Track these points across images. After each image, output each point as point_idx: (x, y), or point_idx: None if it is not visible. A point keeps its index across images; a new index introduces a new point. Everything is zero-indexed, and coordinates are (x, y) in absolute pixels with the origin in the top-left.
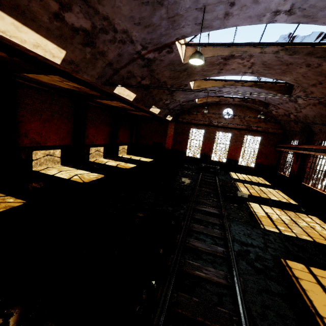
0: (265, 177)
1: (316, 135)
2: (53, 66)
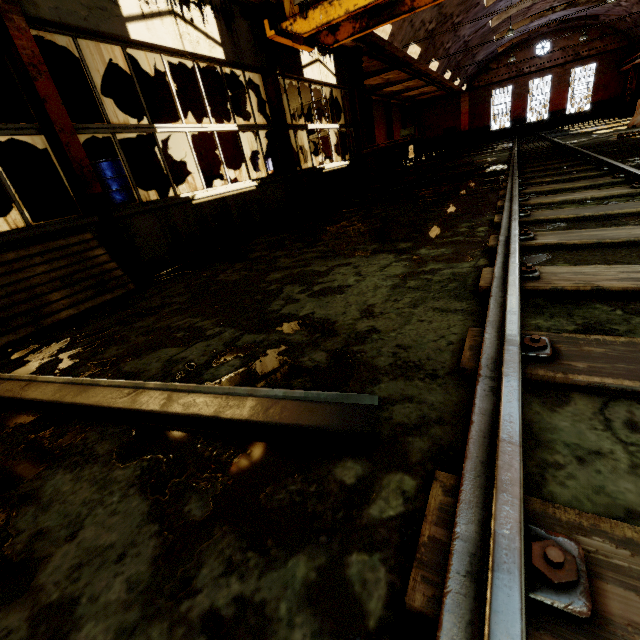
0: (607, 117)
1: None
2: (424, 75)
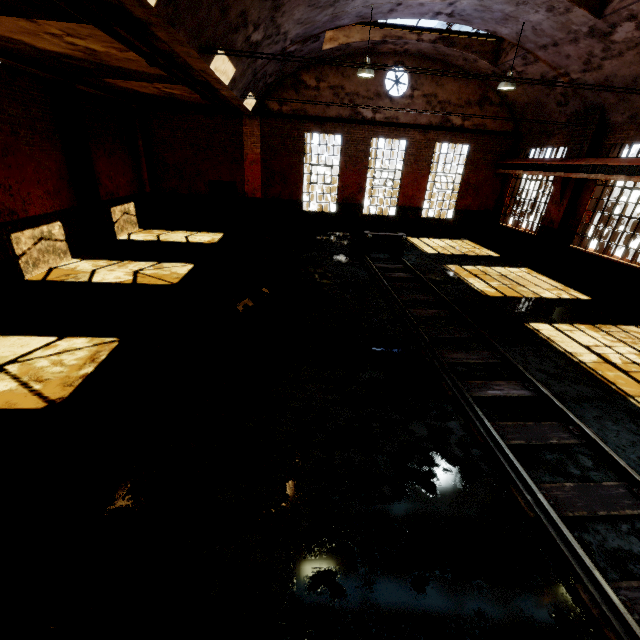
0: (473, 237)
1: (615, 132)
2: None
